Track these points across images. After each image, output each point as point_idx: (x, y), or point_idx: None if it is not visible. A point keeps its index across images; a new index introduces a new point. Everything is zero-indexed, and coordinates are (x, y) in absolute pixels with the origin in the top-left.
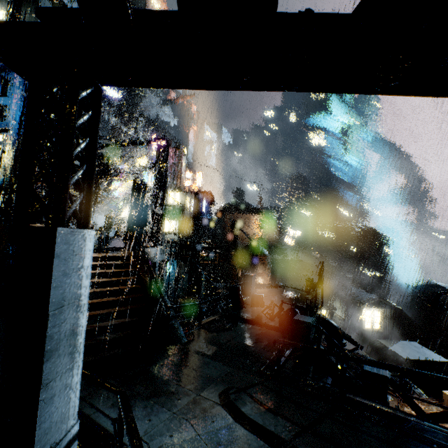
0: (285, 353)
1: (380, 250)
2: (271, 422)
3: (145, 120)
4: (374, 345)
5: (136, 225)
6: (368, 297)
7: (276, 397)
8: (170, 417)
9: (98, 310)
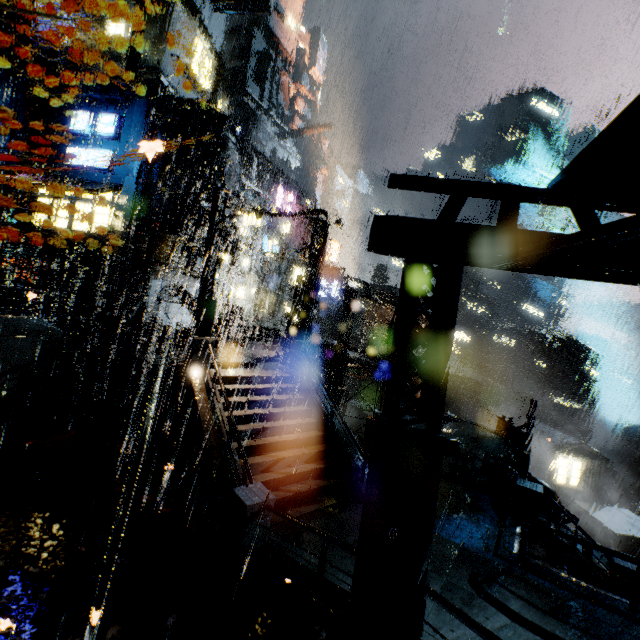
0: (515, 531)
1: (583, 372)
2: (558, 629)
3: (261, 159)
4: (569, 508)
5: (297, 335)
6: (565, 440)
7: (540, 594)
8: (434, 606)
9: (280, 451)
